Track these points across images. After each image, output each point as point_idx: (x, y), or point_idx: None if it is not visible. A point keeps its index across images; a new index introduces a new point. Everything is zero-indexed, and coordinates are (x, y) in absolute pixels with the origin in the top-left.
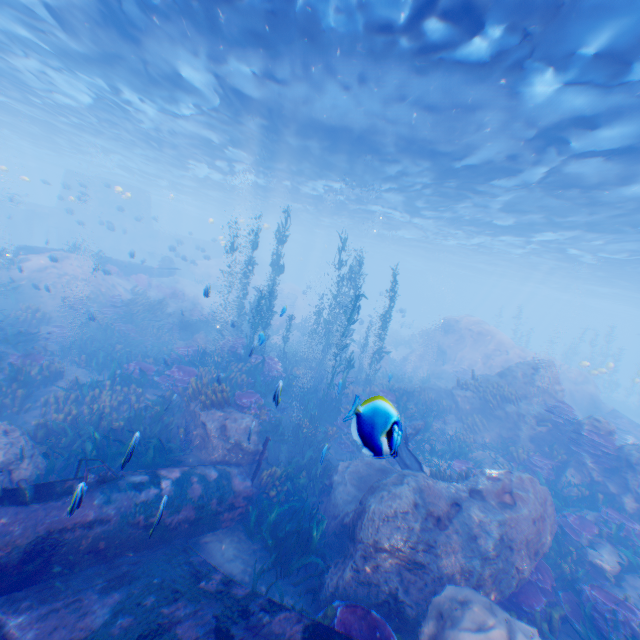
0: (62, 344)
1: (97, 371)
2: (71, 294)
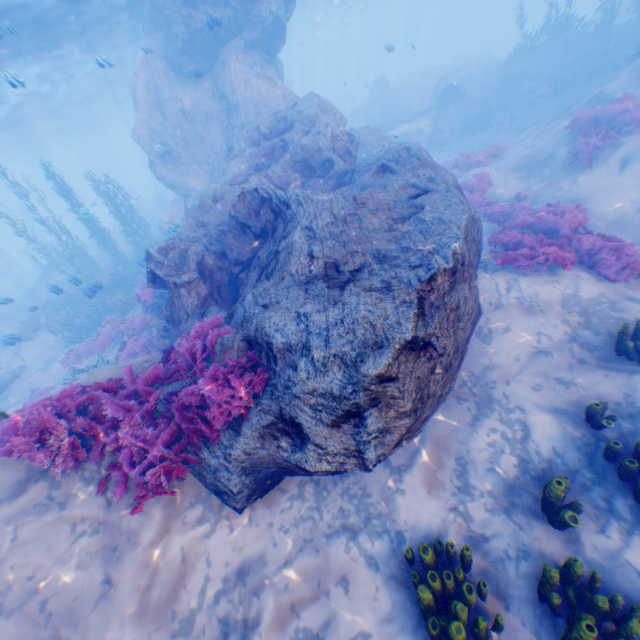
0: None
1: None
2: None
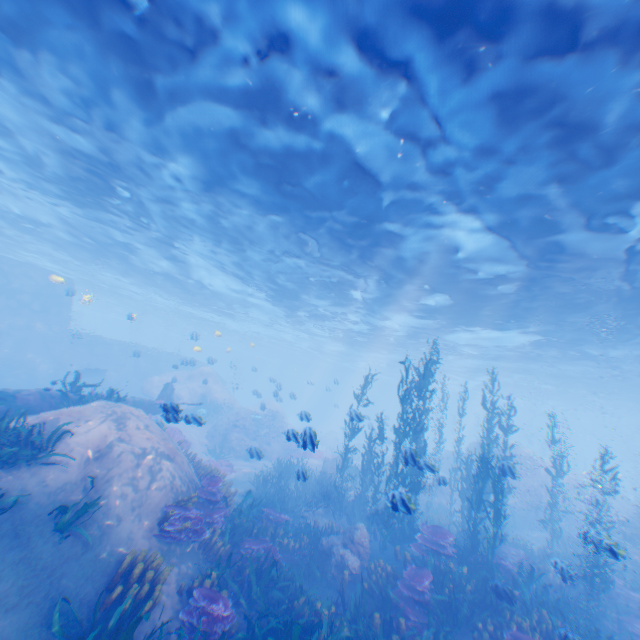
0: None
1: None
2: (160, 496)
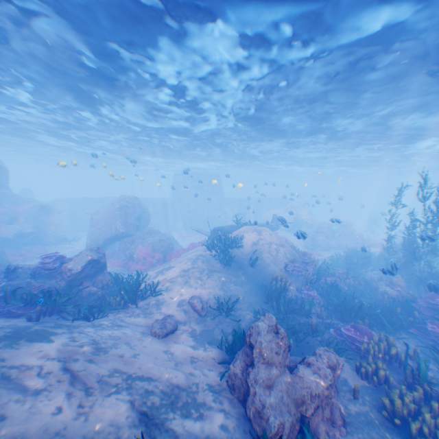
0: (345, 309)
1: (383, 332)
2: (281, 258)
